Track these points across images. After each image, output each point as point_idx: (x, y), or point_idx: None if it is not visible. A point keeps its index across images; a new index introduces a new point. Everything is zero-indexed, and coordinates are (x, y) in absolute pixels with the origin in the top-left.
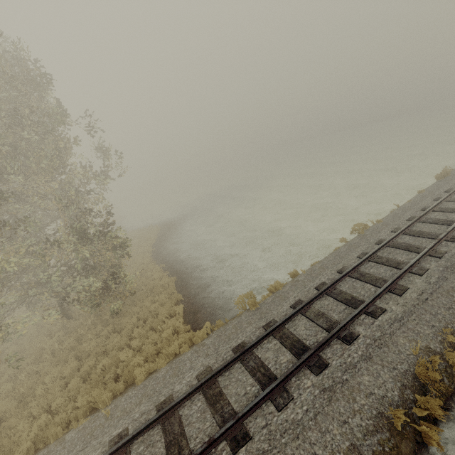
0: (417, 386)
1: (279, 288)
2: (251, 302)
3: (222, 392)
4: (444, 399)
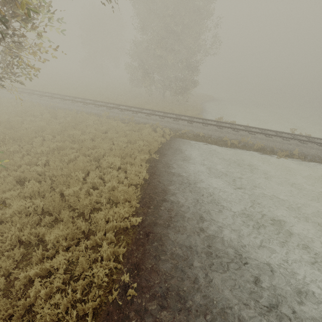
0: (238, 141)
1: (233, 122)
2: (219, 118)
3: (193, 120)
4: (242, 147)
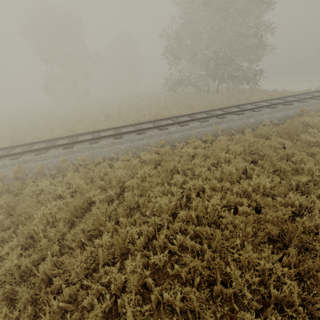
0: None
1: None
2: None
3: None
4: None
